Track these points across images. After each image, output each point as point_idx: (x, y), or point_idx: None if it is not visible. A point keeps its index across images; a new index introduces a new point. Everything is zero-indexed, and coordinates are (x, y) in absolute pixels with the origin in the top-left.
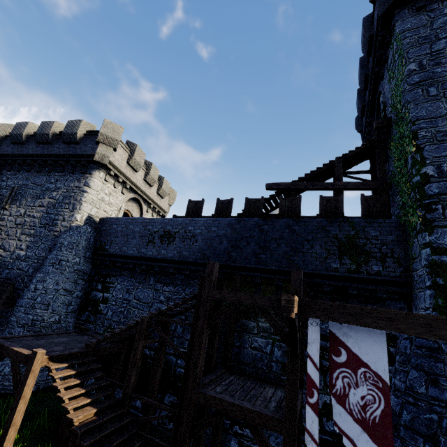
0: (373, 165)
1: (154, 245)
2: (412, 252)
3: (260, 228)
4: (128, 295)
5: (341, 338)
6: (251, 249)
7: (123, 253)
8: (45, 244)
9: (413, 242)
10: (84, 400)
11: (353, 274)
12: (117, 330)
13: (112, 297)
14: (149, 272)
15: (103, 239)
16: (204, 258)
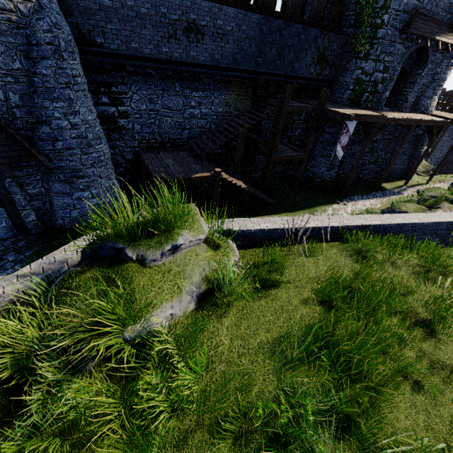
0: None
1: (178, 43)
2: (346, 65)
3: (281, 34)
4: (153, 106)
5: (348, 125)
6: (272, 56)
7: (134, 52)
8: (4, 44)
9: (352, 61)
10: (236, 180)
11: (318, 77)
12: (221, 142)
13: (132, 110)
14: (172, 77)
15: (79, 21)
16: (236, 64)
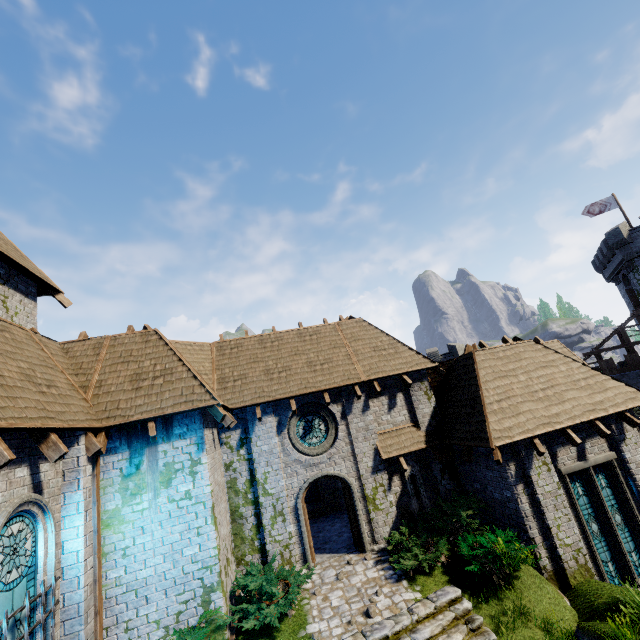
0: (639, 320)
1: None
2: None
3: None
4: None
5: None
6: None
7: None
8: None
9: None
10: None
11: None
12: None
13: None
14: None
15: None
16: None
